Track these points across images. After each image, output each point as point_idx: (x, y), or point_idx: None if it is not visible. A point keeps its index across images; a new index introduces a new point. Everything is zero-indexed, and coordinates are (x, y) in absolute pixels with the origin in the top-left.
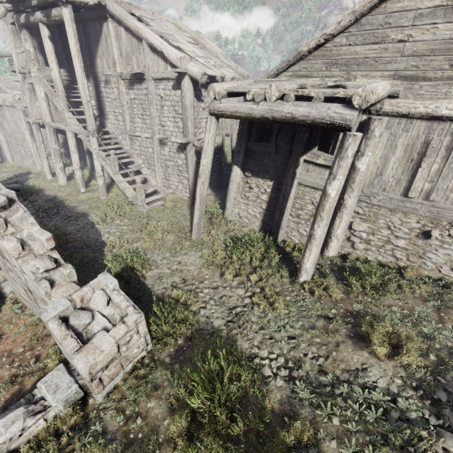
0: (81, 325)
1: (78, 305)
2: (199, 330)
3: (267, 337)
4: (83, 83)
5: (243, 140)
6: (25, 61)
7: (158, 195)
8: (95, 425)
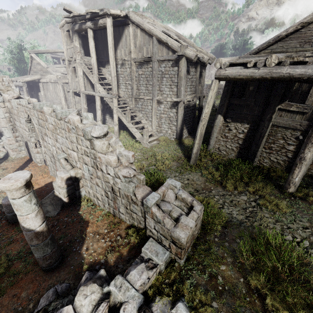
0: (168, 210)
1: (161, 198)
2: (228, 221)
3: (285, 227)
4: (113, 64)
5: (227, 97)
6: (72, 53)
7: (154, 137)
8: (187, 279)
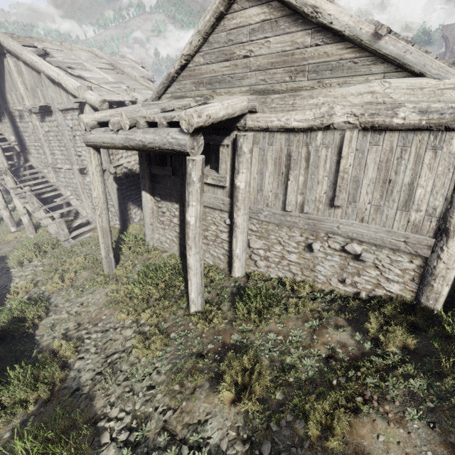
0: None
1: None
2: (63, 389)
3: (127, 389)
4: None
5: (144, 165)
6: None
7: (87, 227)
8: None
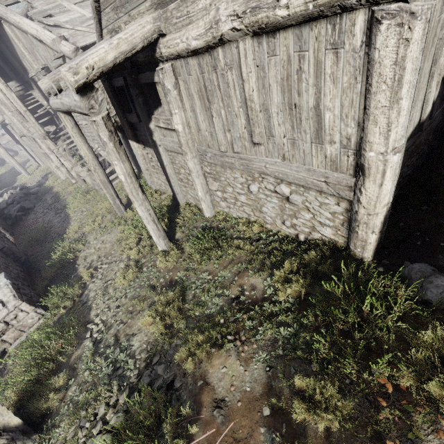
0: None
1: None
2: (80, 301)
3: (106, 306)
4: (12, 97)
5: (119, 114)
6: None
7: (115, 174)
8: (4, 365)
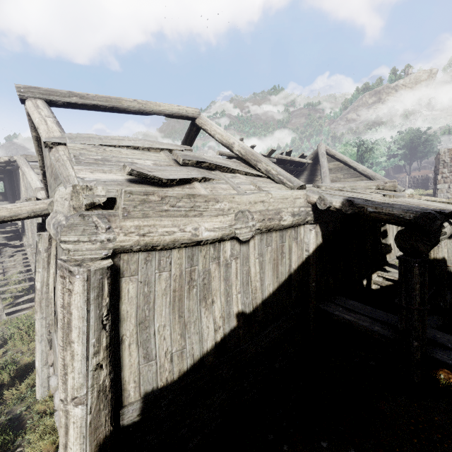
0: None
1: None
2: None
3: None
4: None
5: None
6: None
7: (29, 303)
8: None
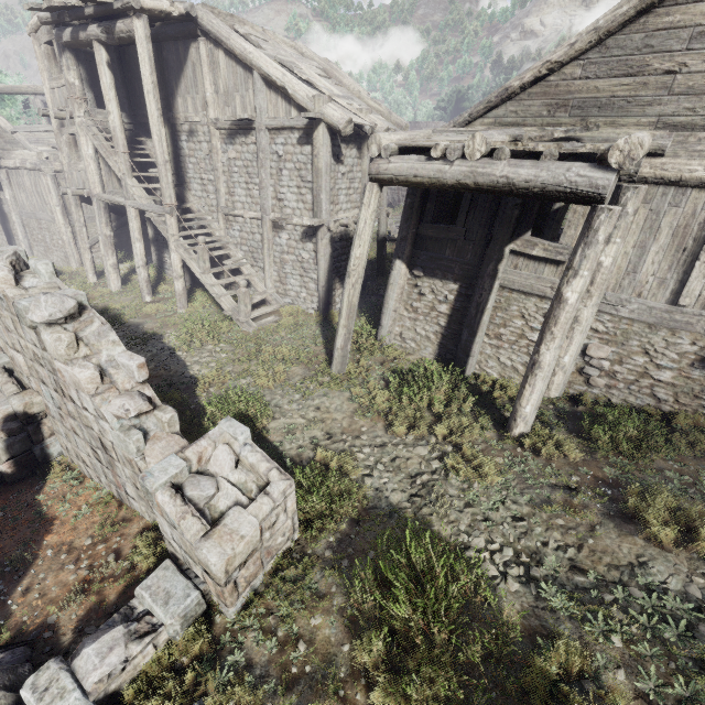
0: (202, 497)
1: (194, 467)
2: (369, 508)
3: (480, 518)
4: (160, 133)
5: (411, 221)
6: (65, 100)
7: (268, 307)
8: (231, 654)
